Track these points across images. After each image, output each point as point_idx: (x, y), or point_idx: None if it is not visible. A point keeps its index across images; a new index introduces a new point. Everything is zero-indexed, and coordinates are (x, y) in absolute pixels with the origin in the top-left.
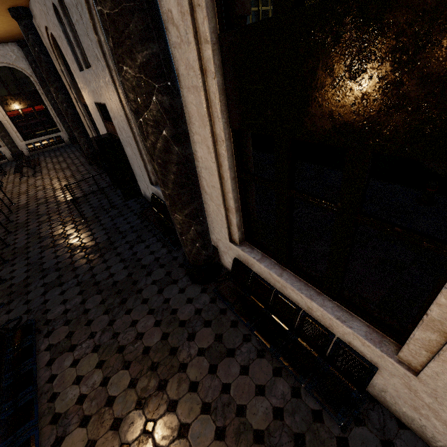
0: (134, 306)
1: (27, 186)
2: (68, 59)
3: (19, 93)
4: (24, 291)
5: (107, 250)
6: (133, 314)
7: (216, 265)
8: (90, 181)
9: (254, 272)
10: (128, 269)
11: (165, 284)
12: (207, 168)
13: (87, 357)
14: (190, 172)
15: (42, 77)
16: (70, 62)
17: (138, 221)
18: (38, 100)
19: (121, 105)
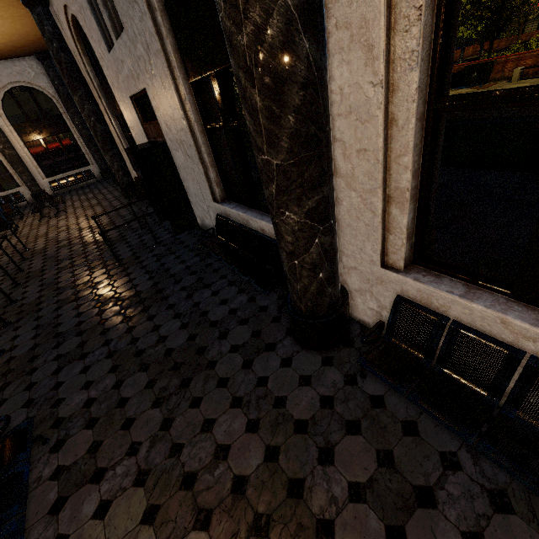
0: (205, 393)
1: (47, 228)
2: (93, 42)
3: (40, 119)
4: (28, 368)
5: (153, 301)
6: (205, 407)
7: (346, 314)
8: (126, 216)
9: (455, 320)
10: (187, 328)
11: (254, 352)
12: (354, 110)
13: (125, 498)
14: (324, 114)
15: (67, 96)
16: (96, 45)
17: (196, 258)
18: (62, 127)
19: (169, 74)
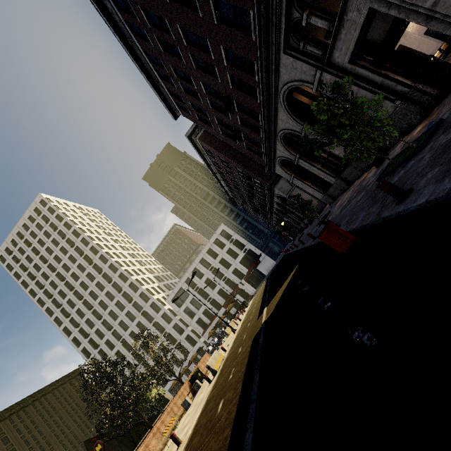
0: None
1: None
2: None
3: None
4: None
5: None
6: None
7: None
8: None
9: None
10: None
11: None
12: None
13: None
14: None
15: None
16: None
17: None
18: None
19: None
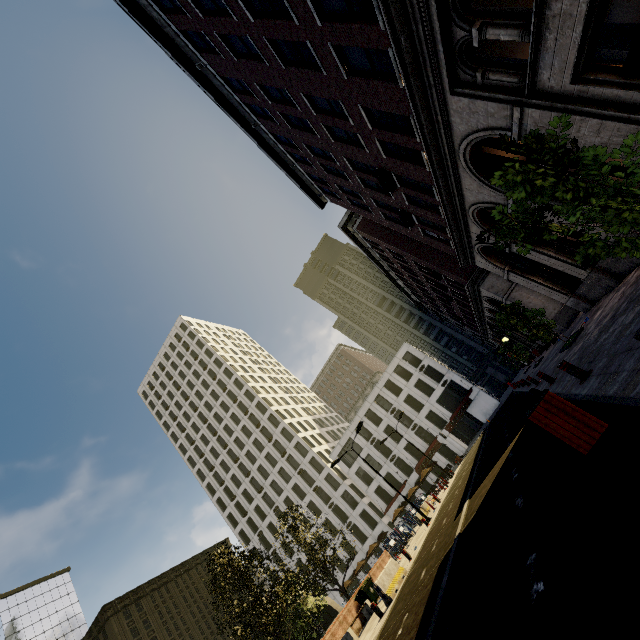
0: None
1: None
2: None
3: None
4: None
5: None
6: None
7: None
8: None
9: None
10: None
11: None
12: None
13: None
14: None
15: None
16: None
17: None
18: None
19: None
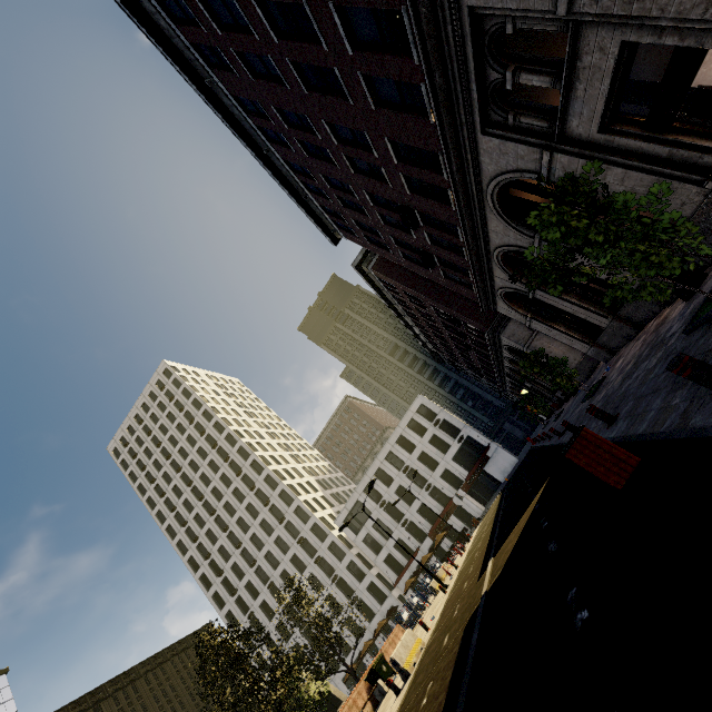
0: None
1: None
2: None
3: None
4: None
5: None
6: None
7: None
8: None
9: None
10: None
11: None
12: None
13: None
14: None
15: None
16: None
17: None
18: None
19: None
